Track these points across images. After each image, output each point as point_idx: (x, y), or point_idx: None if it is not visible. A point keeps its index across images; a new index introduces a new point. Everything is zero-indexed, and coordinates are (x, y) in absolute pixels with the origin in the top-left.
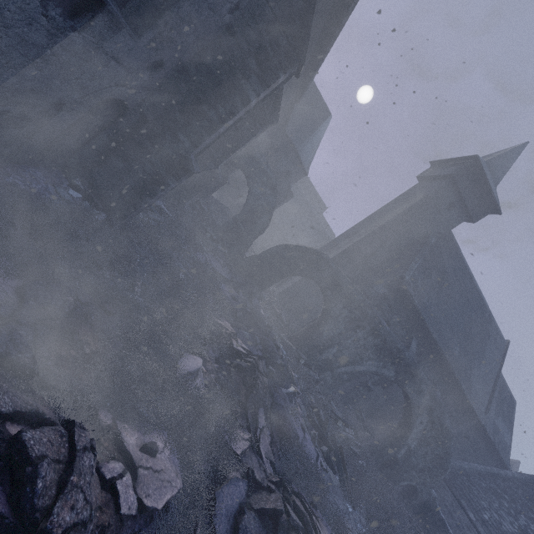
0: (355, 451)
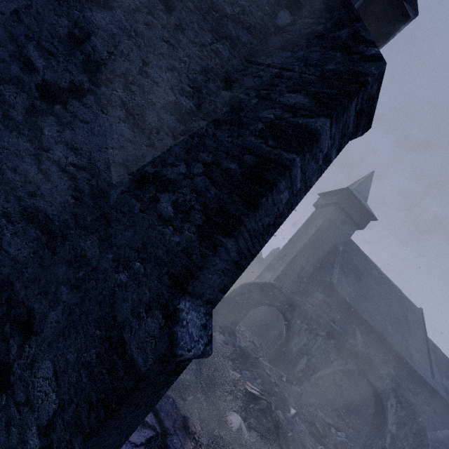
0: None
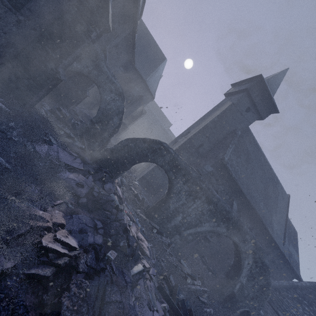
0: (203, 301)
